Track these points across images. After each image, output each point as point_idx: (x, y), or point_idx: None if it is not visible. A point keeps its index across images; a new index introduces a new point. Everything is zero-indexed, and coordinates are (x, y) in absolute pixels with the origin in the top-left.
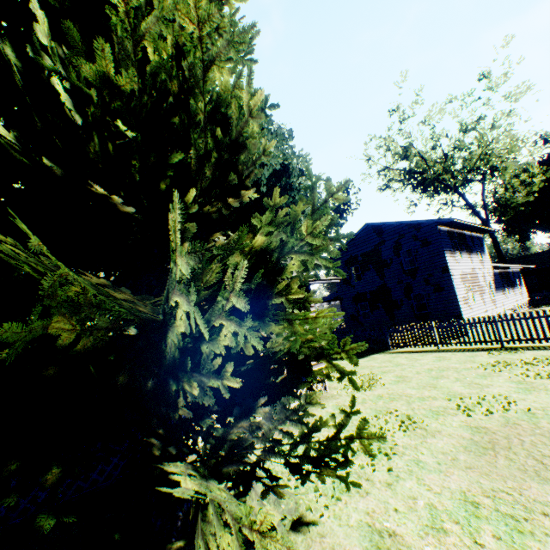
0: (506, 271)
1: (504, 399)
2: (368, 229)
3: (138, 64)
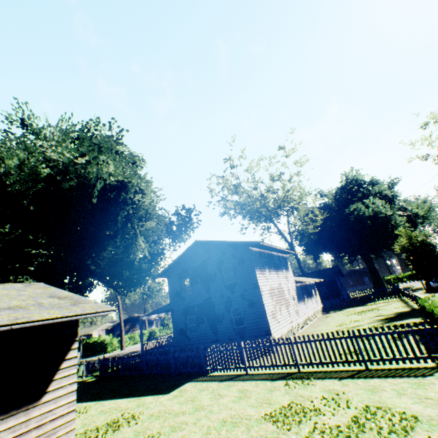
0: (305, 284)
1: None
2: (198, 245)
3: None
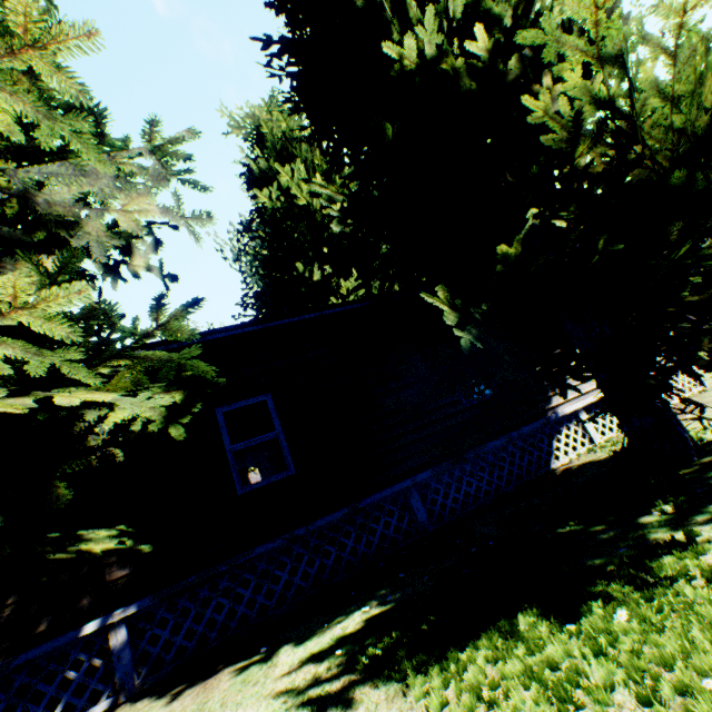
0: None
1: None
2: None
3: (463, 13)
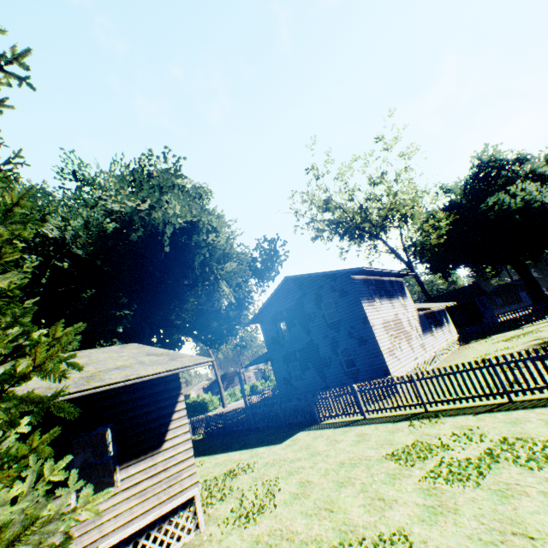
0: (431, 311)
1: (401, 542)
2: (289, 282)
3: None
